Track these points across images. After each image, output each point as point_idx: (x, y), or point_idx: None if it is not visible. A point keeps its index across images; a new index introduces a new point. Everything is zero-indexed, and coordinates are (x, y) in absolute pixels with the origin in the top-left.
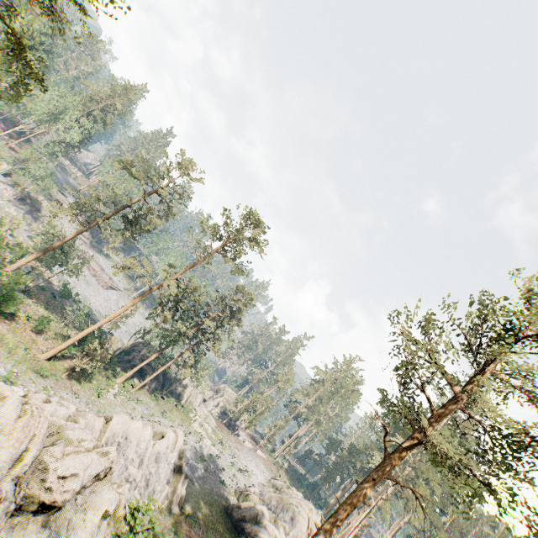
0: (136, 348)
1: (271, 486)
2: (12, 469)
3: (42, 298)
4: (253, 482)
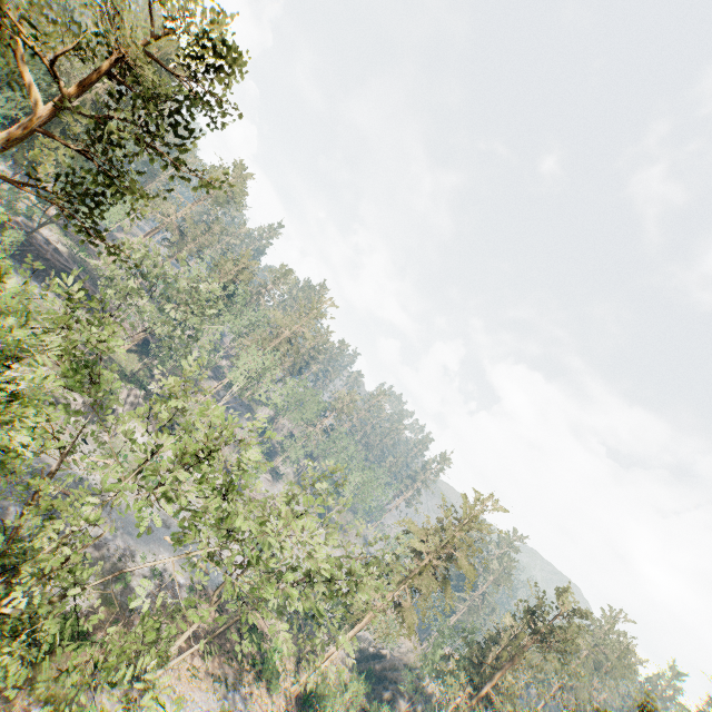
0: (389, 674)
1: None
2: None
3: (294, 639)
4: None
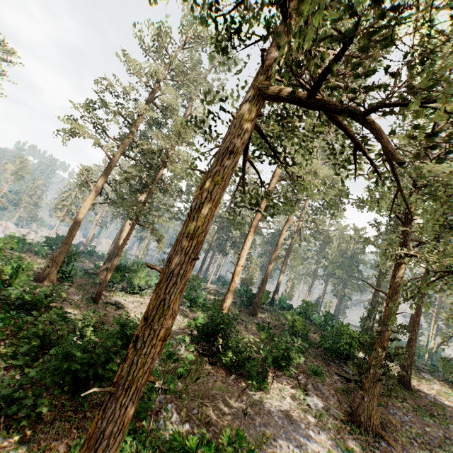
0: None
1: None
2: (17, 229)
3: None
4: None
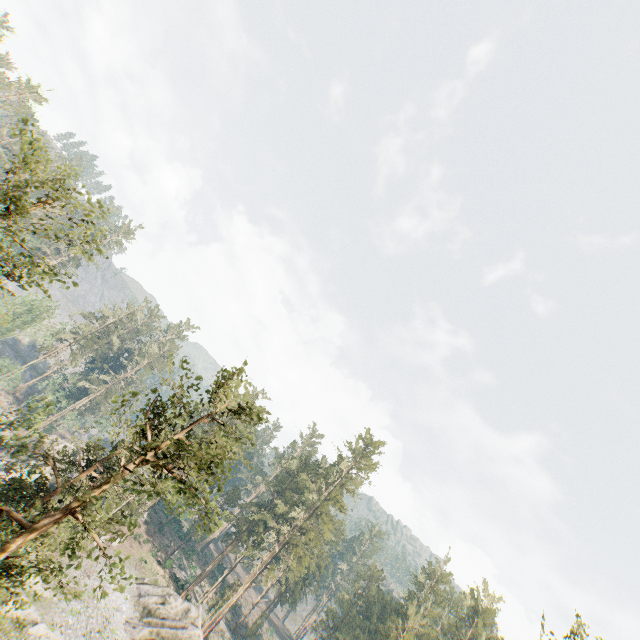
0: None
1: (140, 609)
2: None
3: None
4: (119, 634)
